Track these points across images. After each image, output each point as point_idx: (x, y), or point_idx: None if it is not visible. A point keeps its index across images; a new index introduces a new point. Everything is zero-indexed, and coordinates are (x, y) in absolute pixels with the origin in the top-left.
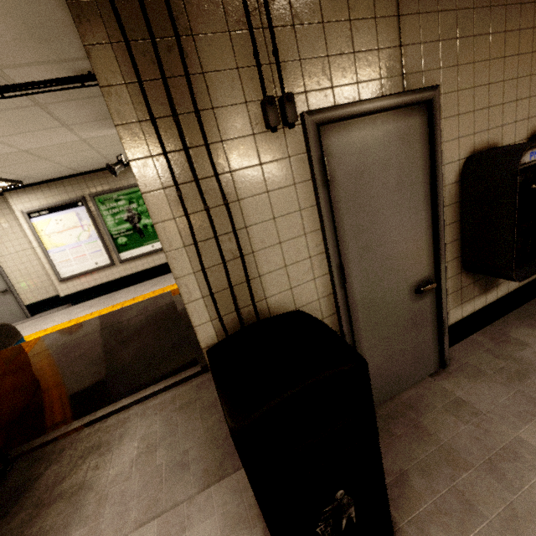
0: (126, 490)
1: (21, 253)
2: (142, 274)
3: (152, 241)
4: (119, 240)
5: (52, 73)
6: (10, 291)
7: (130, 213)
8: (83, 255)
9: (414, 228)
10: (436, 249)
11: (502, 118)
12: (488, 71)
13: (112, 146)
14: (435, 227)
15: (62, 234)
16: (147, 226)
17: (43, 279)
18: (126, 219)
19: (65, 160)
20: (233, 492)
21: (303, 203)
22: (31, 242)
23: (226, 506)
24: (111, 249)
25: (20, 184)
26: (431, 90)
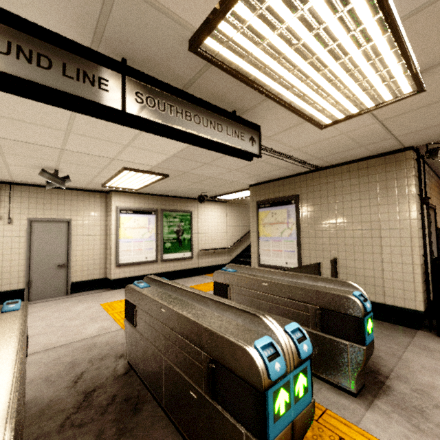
0: (376, 343)
1: (91, 237)
2: (169, 274)
3: (185, 251)
4: (166, 244)
5: (317, 163)
6: (66, 266)
7: (178, 228)
8: (140, 249)
9: (435, 245)
10: (438, 255)
11: (438, 220)
12: (436, 206)
13: (222, 188)
14: (437, 247)
15: (134, 230)
16: (185, 239)
17: (96, 262)
18: (175, 231)
19: (192, 186)
20: (425, 337)
21: (426, 227)
22: (111, 230)
23: (430, 340)
24: (159, 249)
25: (138, 190)
26: (435, 207)
